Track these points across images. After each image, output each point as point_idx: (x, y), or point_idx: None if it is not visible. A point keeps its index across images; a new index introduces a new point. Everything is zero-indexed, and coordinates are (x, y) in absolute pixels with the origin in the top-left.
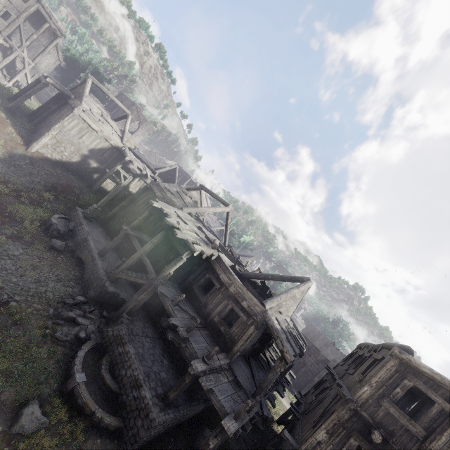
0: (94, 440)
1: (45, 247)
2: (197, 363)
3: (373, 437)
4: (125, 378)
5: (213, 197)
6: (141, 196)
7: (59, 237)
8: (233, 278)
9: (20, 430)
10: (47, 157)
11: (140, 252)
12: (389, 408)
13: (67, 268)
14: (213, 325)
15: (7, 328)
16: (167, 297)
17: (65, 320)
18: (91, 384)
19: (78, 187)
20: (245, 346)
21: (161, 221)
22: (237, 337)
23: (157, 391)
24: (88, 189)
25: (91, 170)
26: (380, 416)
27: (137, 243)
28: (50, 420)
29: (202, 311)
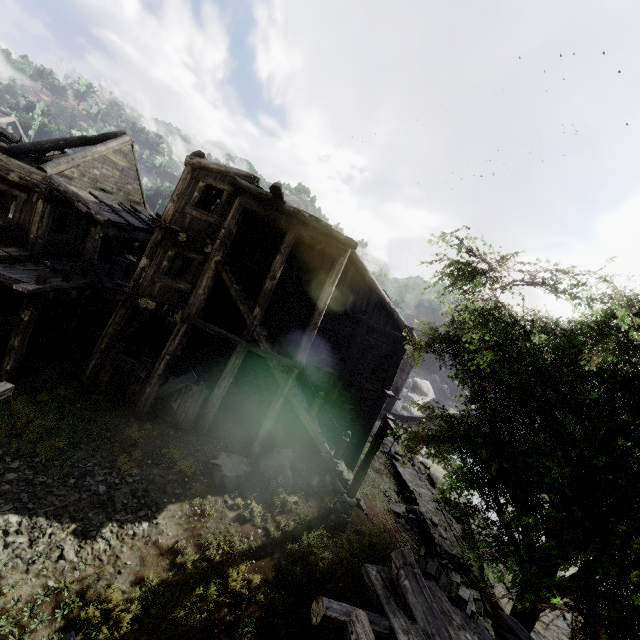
0: None
1: None
2: None
3: (180, 239)
4: None
5: None
6: None
7: None
8: None
9: None
10: None
11: None
12: (192, 213)
13: None
14: None
15: None
16: None
17: None
18: None
19: None
20: (44, 229)
21: None
22: (28, 224)
23: None
24: None
25: None
26: (187, 224)
27: None
28: None
29: None
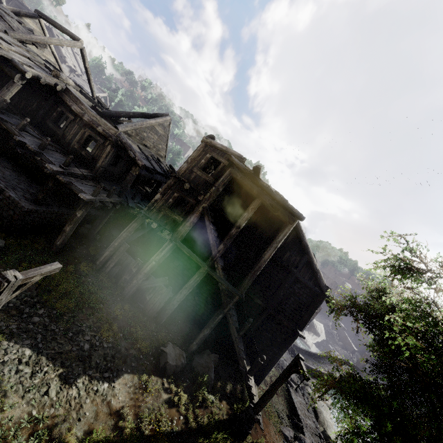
0: None
1: None
2: (53, 166)
3: (185, 187)
4: None
5: (57, 29)
6: None
7: None
8: (86, 108)
9: None
10: None
11: None
12: (197, 172)
13: None
14: (75, 153)
15: None
16: (10, 122)
17: None
18: None
19: None
20: (106, 162)
21: None
22: (98, 158)
23: (25, 197)
24: None
25: None
26: (192, 178)
27: None
28: None
29: (62, 142)
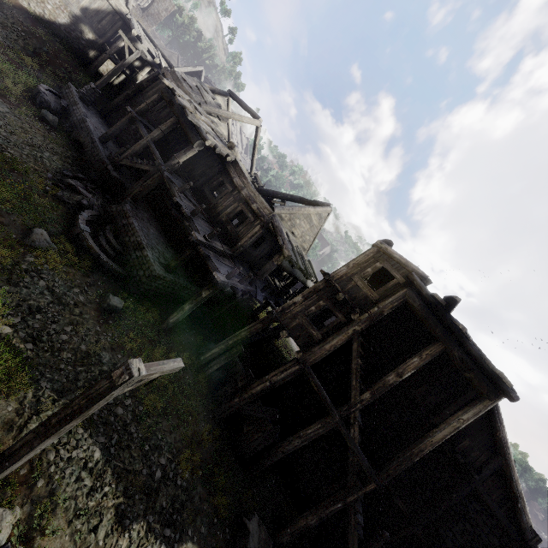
0: (100, 276)
1: (34, 116)
2: (198, 235)
3: (337, 297)
4: (129, 243)
5: (242, 107)
6: (152, 85)
7: (50, 112)
8: (247, 182)
9: (32, 244)
10: (23, 6)
11: (147, 139)
12: (357, 281)
13: (63, 146)
14: (220, 225)
15: (5, 171)
16: (174, 183)
17: (65, 186)
18: (96, 240)
19: (69, 62)
20: (248, 243)
21: (172, 107)
22: (242, 236)
23: (159, 260)
24: (82, 69)
25: (86, 43)
26: (348, 288)
27: (144, 130)
28: (58, 249)
29: (212, 212)
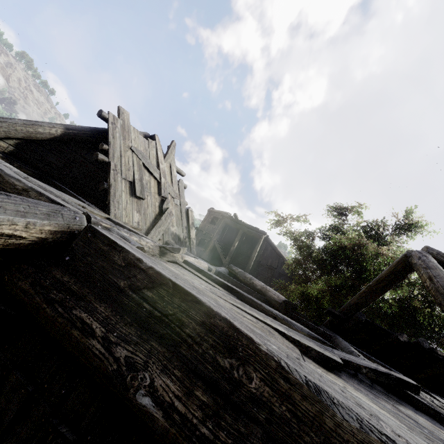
0: None
1: None
2: None
3: (203, 233)
4: None
5: None
6: None
7: None
8: None
9: None
10: None
11: None
12: (208, 225)
13: None
14: None
15: None
16: None
17: None
18: None
19: None
20: None
21: None
22: None
23: None
24: None
25: None
26: (206, 229)
27: None
28: None
29: None
